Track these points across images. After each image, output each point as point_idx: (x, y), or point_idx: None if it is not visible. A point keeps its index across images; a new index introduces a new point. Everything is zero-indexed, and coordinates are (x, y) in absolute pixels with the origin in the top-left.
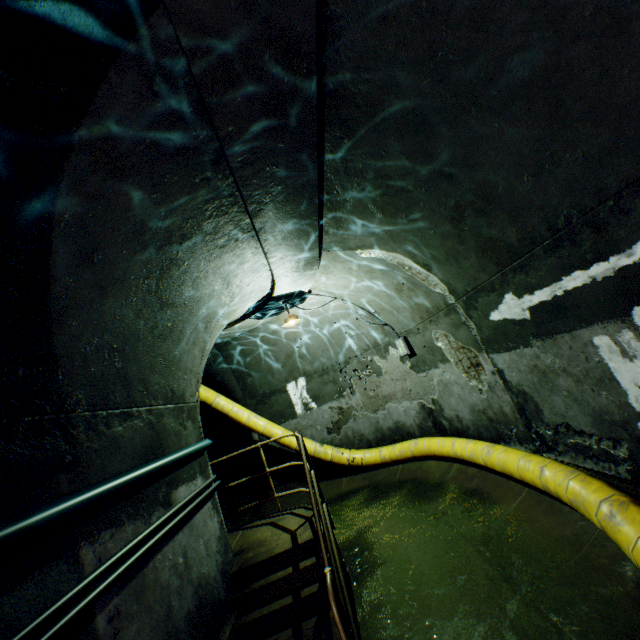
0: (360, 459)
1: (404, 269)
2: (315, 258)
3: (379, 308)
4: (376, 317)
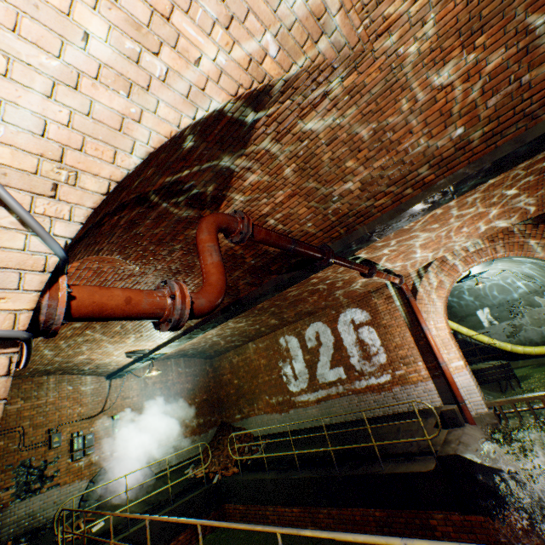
0: (530, 351)
1: (540, 263)
2: (490, 264)
3: (533, 274)
4: (532, 278)
